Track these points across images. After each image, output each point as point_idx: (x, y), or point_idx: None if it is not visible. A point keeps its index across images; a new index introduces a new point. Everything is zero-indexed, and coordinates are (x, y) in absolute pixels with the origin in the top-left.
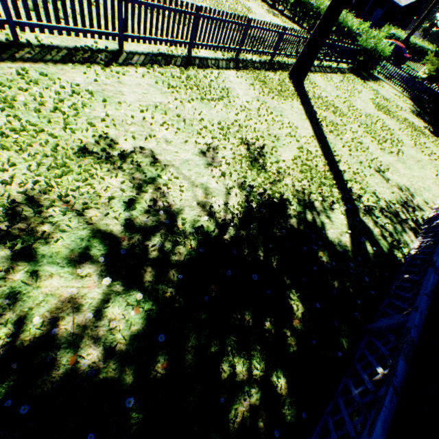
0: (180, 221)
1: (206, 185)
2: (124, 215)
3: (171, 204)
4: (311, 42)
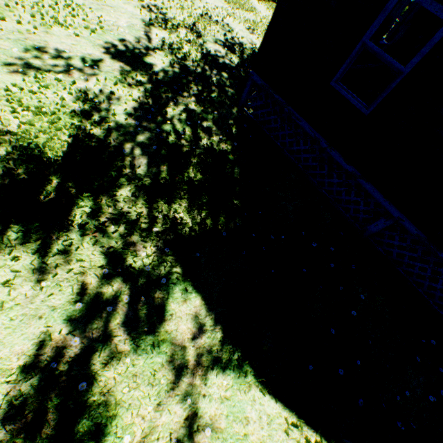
0: (244, 46)
1: (251, 39)
2: (224, 38)
3: (239, 40)
4: None
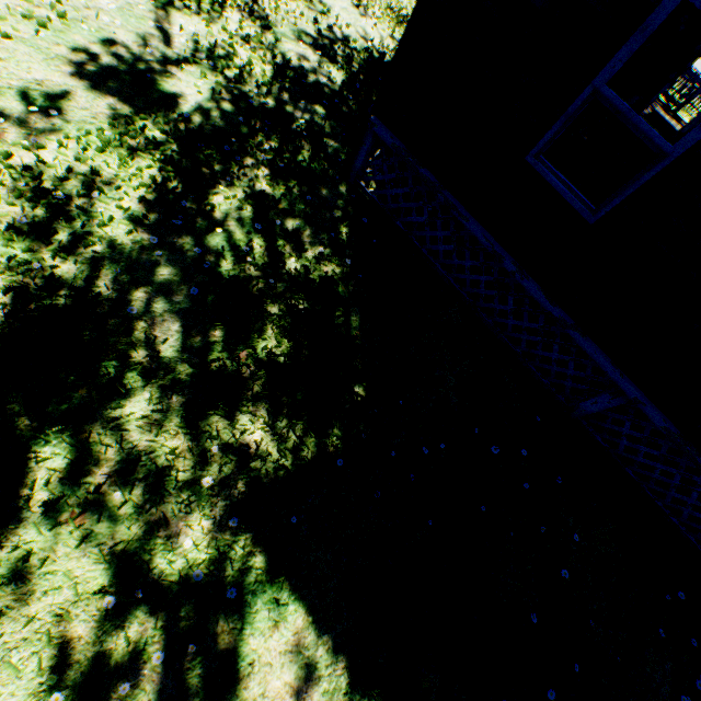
0: (351, 43)
1: (364, 29)
2: (313, 28)
3: (343, 32)
4: None
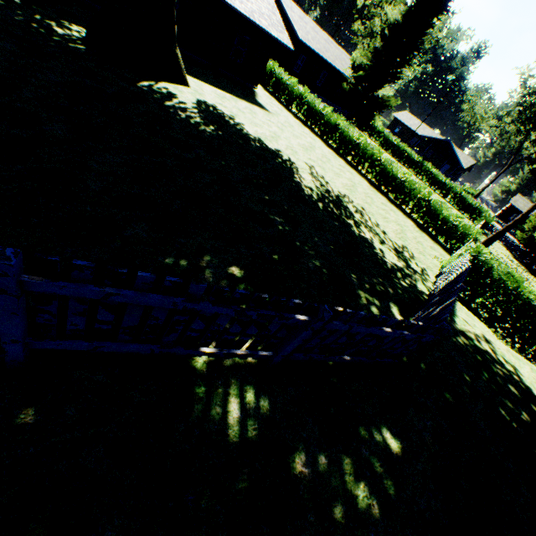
0: None
1: None
2: None
3: None
4: (497, 236)
